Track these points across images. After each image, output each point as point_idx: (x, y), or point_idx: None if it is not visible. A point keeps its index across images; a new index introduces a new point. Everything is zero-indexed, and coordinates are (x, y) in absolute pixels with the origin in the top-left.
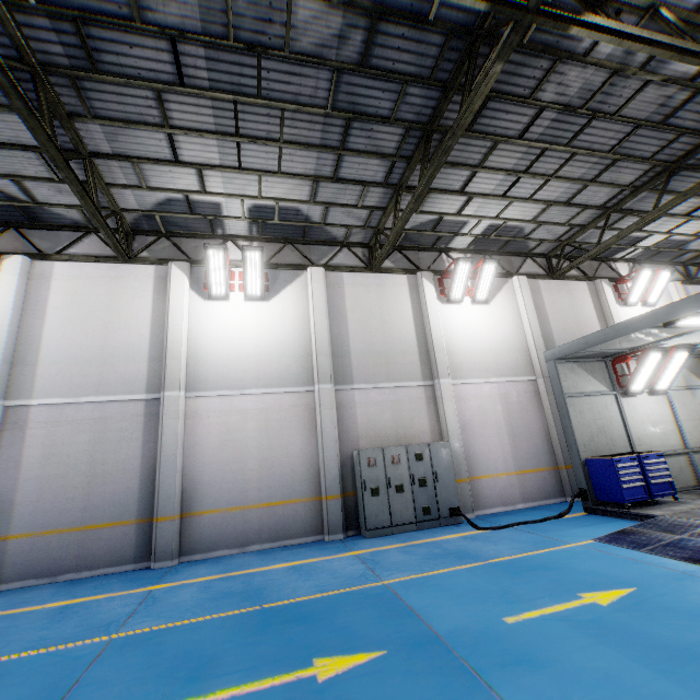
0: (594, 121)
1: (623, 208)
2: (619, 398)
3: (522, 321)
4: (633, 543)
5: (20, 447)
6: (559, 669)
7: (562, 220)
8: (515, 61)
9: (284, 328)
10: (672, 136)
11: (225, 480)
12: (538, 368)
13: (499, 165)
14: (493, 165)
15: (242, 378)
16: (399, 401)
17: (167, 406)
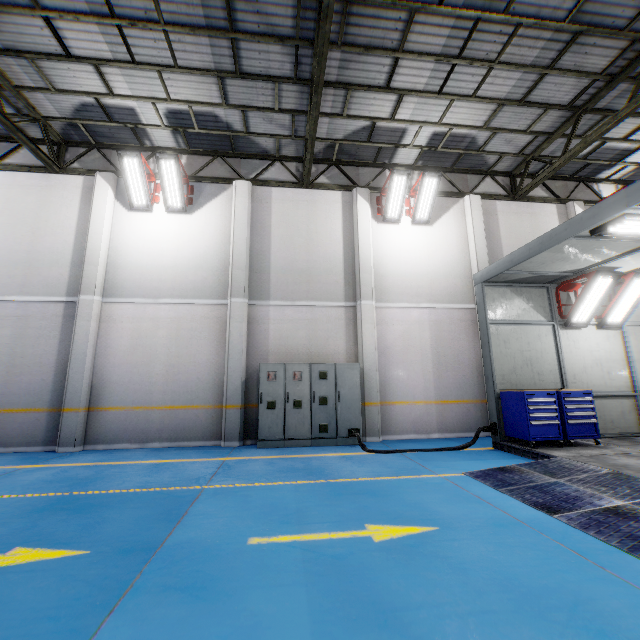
0: None
1: (599, 108)
2: (557, 329)
3: (468, 244)
4: (501, 481)
5: None
6: (212, 607)
7: (522, 126)
8: None
9: (205, 241)
10: None
11: (132, 381)
12: None
13: (424, 48)
14: (418, 49)
15: (157, 288)
16: (316, 321)
17: (82, 308)
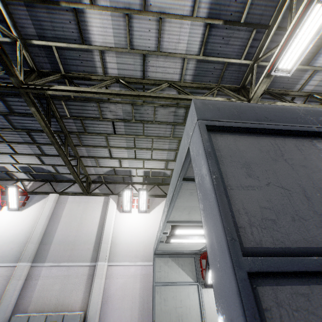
0: (147, 124)
1: None
2: (200, 288)
3: None
4: None
5: None
6: None
7: None
8: (79, 105)
9: (22, 226)
10: None
11: None
12: None
13: (119, 145)
14: (116, 145)
15: None
16: (69, 276)
17: None
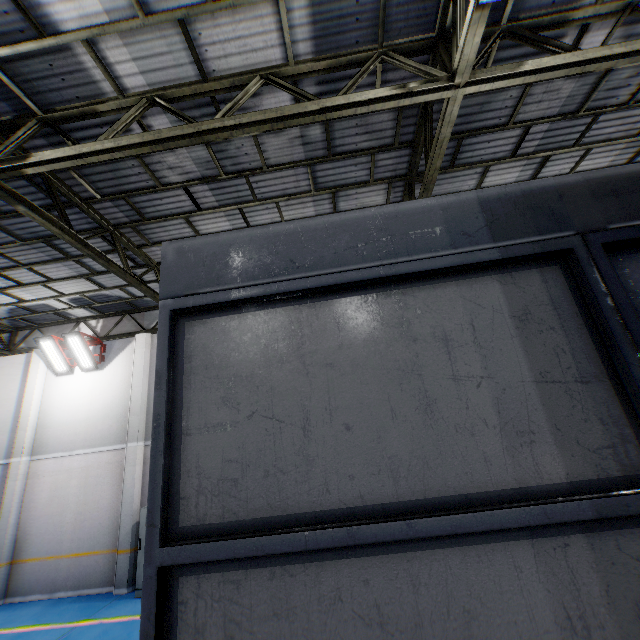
0: (255, 177)
1: None
2: None
3: None
4: None
5: None
6: None
7: None
8: (106, 170)
9: (112, 392)
10: (366, 157)
11: (48, 532)
12: None
13: (218, 229)
14: (213, 231)
15: (73, 441)
16: None
17: (13, 470)
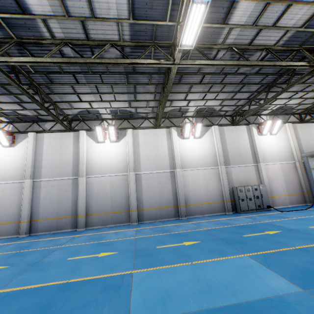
0: None
1: None
2: None
3: (289, 140)
4: None
5: (140, 185)
6: None
7: (309, 102)
8: None
9: (207, 147)
10: None
11: (195, 195)
12: (296, 158)
13: (290, 90)
14: (288, 90)
15: (196, 164)
16: (246, 171)
17: (177, 173)
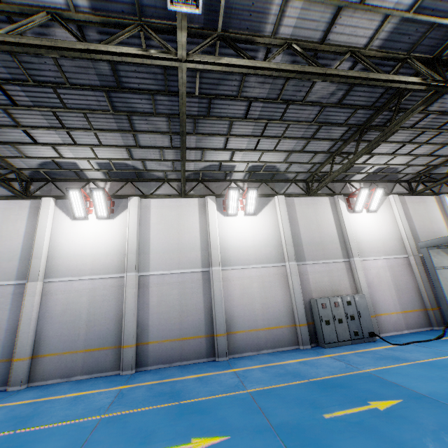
0: None
1: None
2: None
3: (396, 221)
4: None
5: (147, 297)
6: None
7: (423, 163)
8: (419, 95)
9: (266, 230)
10: None
11: (245, 315)
12: (409, 250)
13: (394, 140)
14: (391, 140)
15: (247, 259)
16: (331, 271)
17: (214, 275)
